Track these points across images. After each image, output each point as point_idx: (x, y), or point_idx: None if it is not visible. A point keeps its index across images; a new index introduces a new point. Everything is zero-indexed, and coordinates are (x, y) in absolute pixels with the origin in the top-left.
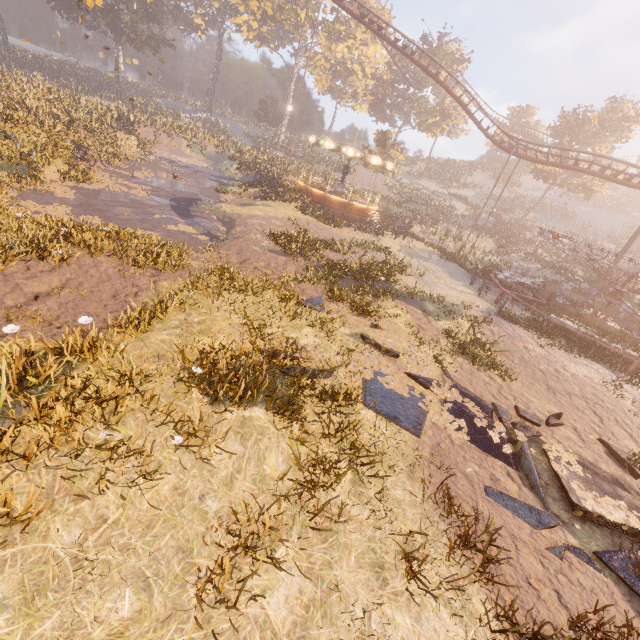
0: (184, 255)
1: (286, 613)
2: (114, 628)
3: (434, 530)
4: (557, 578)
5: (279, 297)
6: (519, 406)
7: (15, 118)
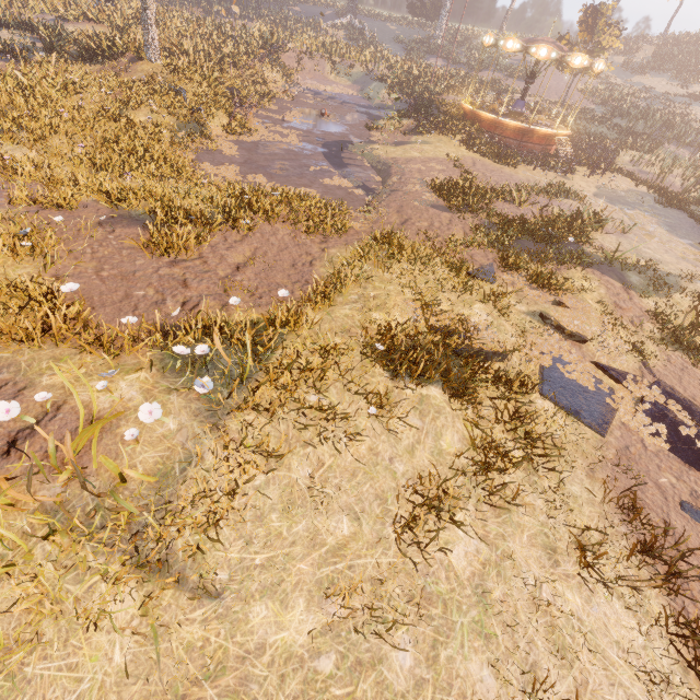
0: (346, 217)
1: (465, 564)
2: (340, 540)
3: (612, 531)
4: None
5: (446, 266)
6: None
7: (181, 68)
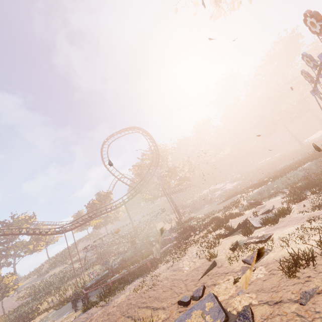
0: None
1: None
2: None
3: None
4: None
5: None
6: None
7: None
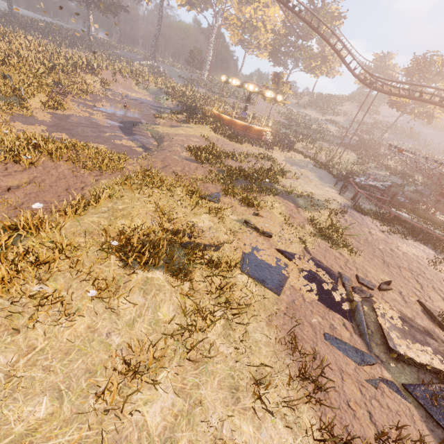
0: (122, 161)
1: (160, 420)
2: (31, 425)
3: (281, 363)
4: (371, 402)
5: (187, 192)
6: (359, 275)
7: (11, 63)
